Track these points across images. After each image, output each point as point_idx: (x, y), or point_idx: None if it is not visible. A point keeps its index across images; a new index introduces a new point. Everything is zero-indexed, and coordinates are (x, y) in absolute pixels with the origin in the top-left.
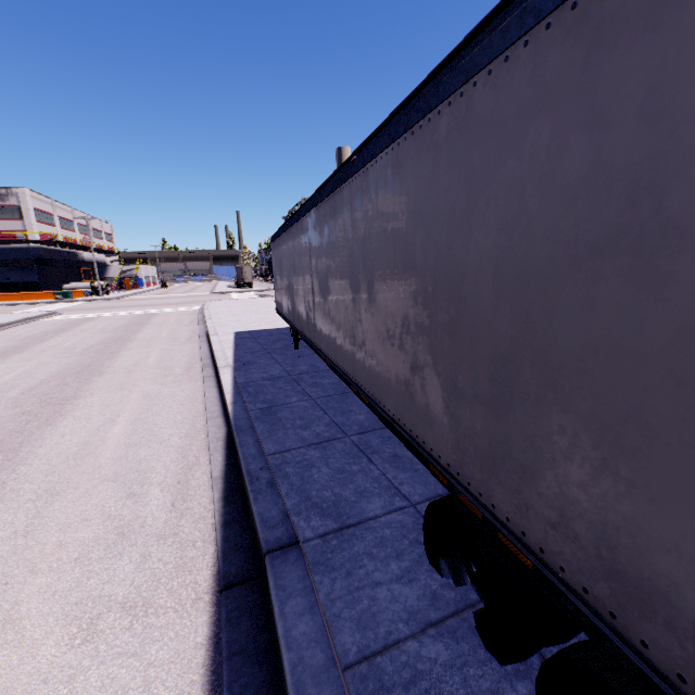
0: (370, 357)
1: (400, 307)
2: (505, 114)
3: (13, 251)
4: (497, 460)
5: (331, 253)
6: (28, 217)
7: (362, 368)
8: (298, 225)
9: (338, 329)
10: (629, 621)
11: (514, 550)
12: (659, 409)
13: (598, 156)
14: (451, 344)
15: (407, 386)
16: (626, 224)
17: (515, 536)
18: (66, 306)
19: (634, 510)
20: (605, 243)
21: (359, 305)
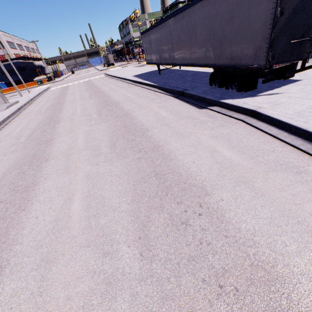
0: (196, 54)
1: (203, 38)
2: (220, 0)
3: (7, 65)
4: (220, 56)
5: (181, 31)
6: (6, 46)
7: (193, 59)
8: (163, 24)
9: (184, 53)
10: (232, 63)
11: (222, 67)
12: (233, 37)
13: (229, 8)
14: (213, 41)
15: (205, 54)
16: (231, 16)
17: (222, 65)
18: (47, 86)
19: (232, 49)
20: (229, 19)
21: (192, 42)
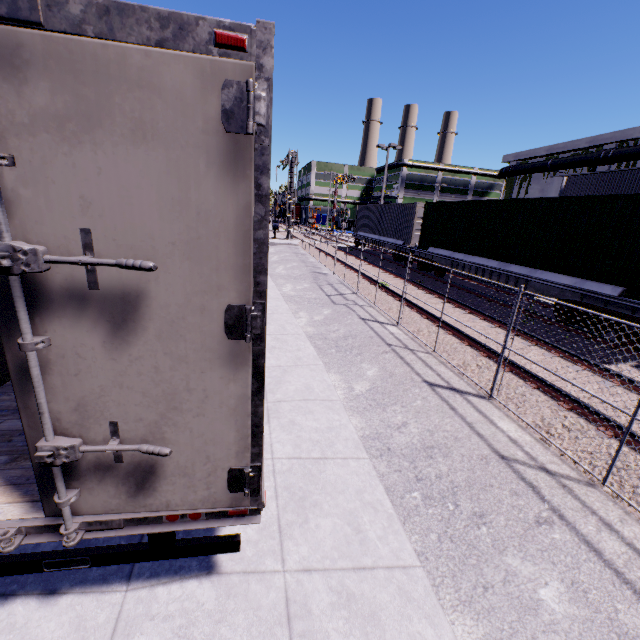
0: None
1: None
2: None
3: None
4: None
5: None
6: None
7: None
8: None
9: None
10: None
11: None
12: None
13: None
14: None
15: None
16: None
17: None
18: None
19: None
20: None
21: None
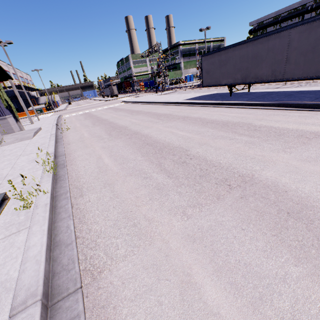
0: None
1: None
2: None
3: None
4: None
5: None
6: None
7: None
8: (270, 37)
9: None
10: None
11: None
12: None
13: None
14: None
15: None
16: None
17: None
18: (51, 114)
19: None
20: None
21: None
